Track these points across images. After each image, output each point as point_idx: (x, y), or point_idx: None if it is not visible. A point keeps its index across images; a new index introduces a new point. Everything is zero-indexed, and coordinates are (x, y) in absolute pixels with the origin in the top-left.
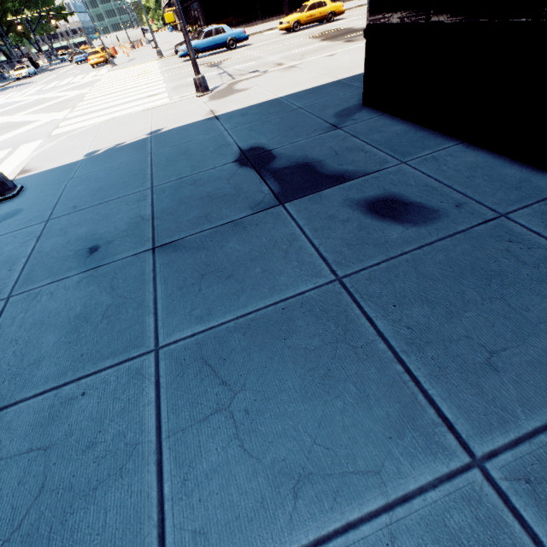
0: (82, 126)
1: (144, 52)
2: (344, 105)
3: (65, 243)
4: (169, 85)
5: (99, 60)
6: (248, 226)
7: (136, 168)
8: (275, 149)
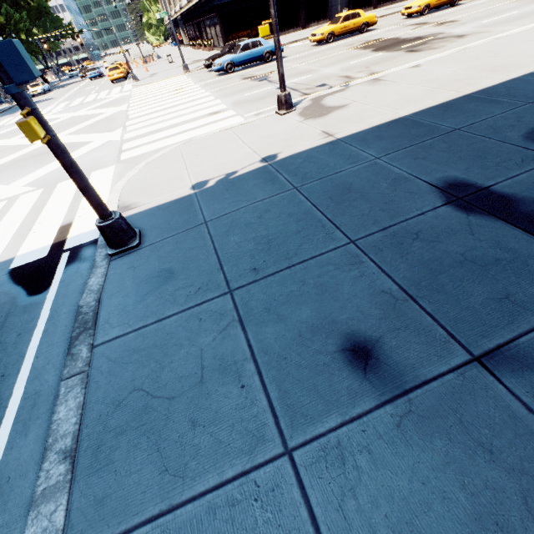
0: (154, 149)
1: (161, 67)
2: (522, 126)
3: (296, 336)
4: (225, 100)
5: (119, 75)
6: None
7: (295, 210)
8: (494, 187)
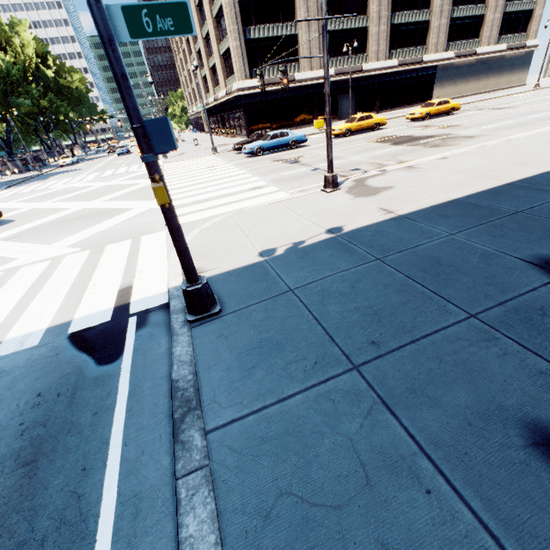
0: (203, 217)
1: (188, 148)
2: None
3: (465, 424)
4: (263, 178)
5: None
6: None
7: (390, 281)
8: None
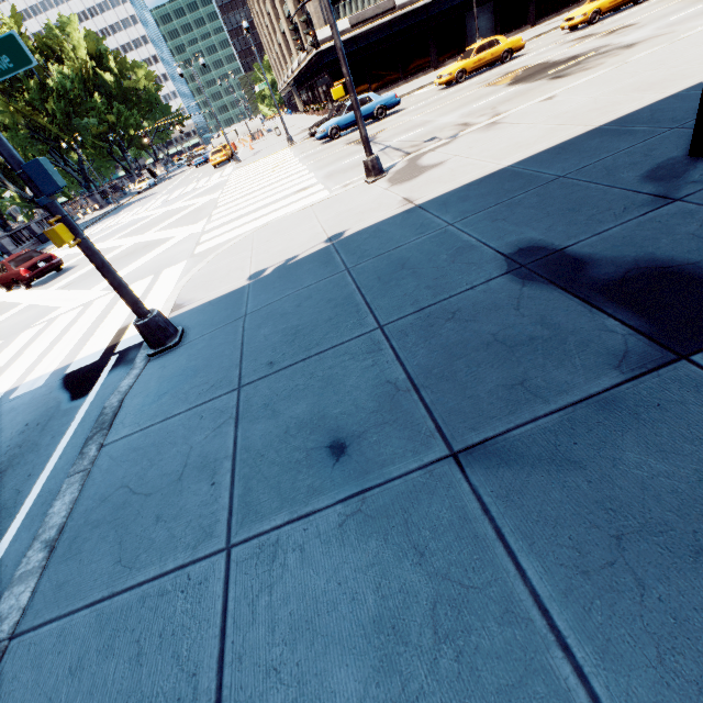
0: (228, 239)
1: (268, 142)
2: (647, 162)
3: (282, 432)
4: (318, 173)
5: (222, 159)
6: (639, 409)
7: (336, 295)
8: (571, 248)
